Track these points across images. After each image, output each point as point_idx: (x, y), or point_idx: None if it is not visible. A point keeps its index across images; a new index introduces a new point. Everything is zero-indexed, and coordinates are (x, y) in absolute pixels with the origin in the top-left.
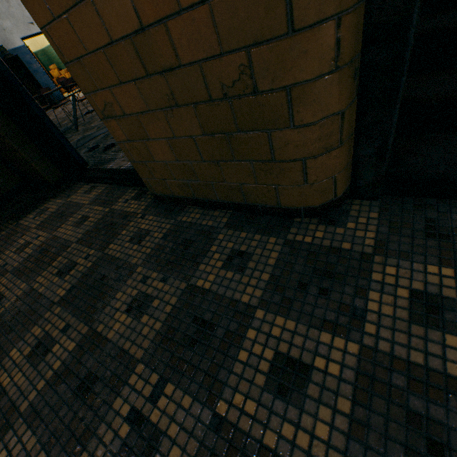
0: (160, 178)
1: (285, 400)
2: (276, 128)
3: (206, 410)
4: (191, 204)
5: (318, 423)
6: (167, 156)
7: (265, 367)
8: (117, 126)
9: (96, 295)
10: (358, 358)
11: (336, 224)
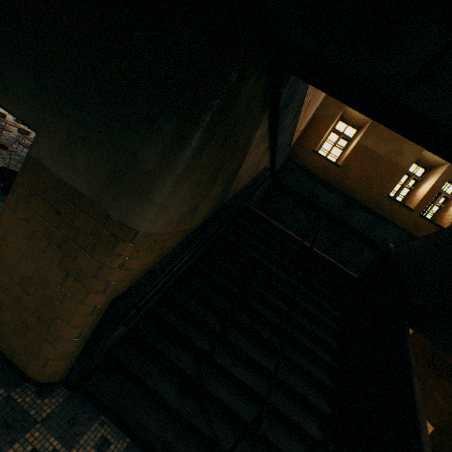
0: None
1: None
2: (47, 342)
3: None
4: None
5: None
6: None
7: None
8: None
9: None
10: None
11: (42, 396)
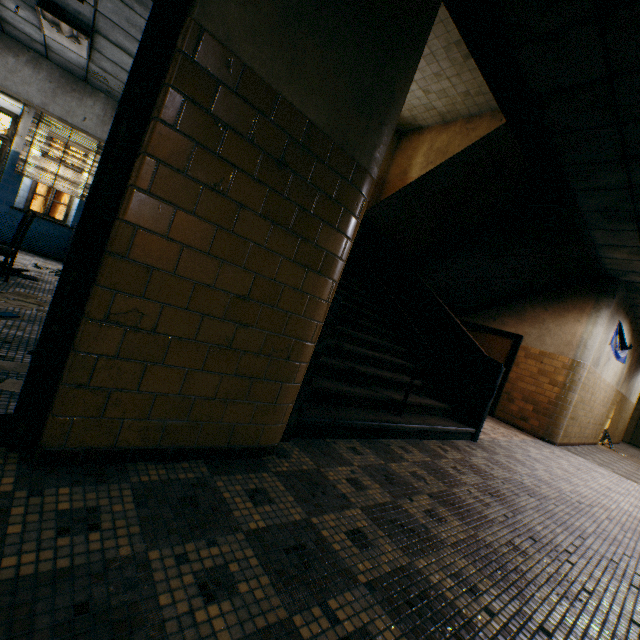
0: (114, 417)
1: (370, 549)
2: (287, 382)
3: (360, 588)
4: (136, 459)
5: (385, 545)
6: (167, 387)
7: (350, 542)
8: (118, 335)
9: (109, 637)
10: (363, 513)
11: (287, 457)
